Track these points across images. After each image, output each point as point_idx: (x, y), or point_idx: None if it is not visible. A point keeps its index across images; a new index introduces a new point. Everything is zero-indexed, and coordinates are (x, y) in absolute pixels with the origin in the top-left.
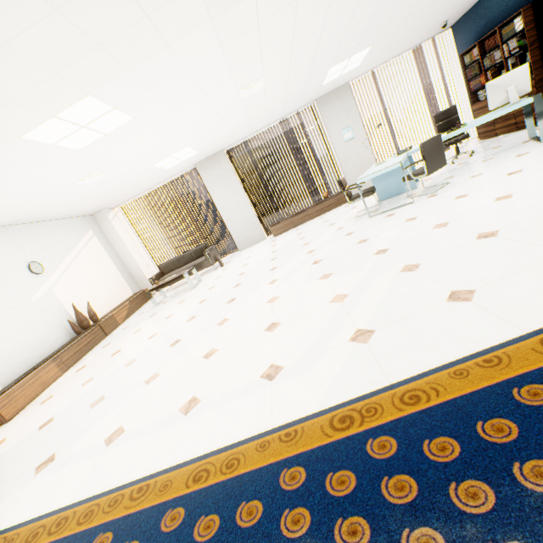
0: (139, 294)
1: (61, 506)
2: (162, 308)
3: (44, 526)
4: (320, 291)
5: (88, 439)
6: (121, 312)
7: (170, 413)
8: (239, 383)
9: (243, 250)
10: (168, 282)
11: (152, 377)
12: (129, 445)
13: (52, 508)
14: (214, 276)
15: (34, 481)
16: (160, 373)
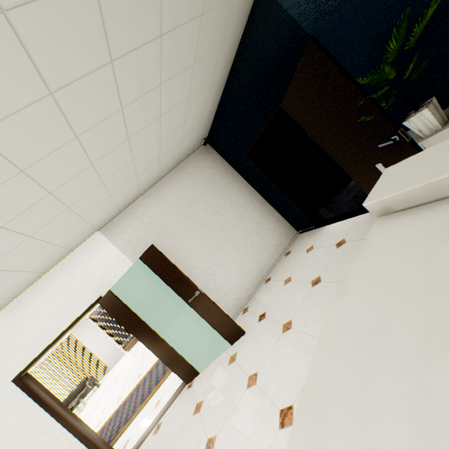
0: None
1: None
2: None
3: None
4: (122, 386)
5: None
6: None
7: None
8: None
9: (112, 368)
10: None
11: None
12: None
13: None
14: (93, 396)
15: None
16: None
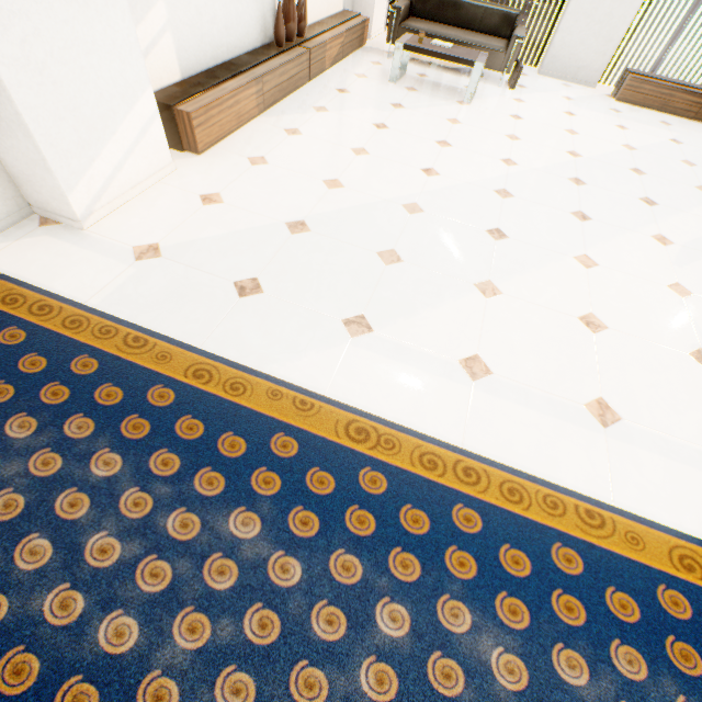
0: (359, 24)
1: (448, 441)
2: (411, 102)
3: (440, 458)
4: None
5: (421, 334)
6: (333, 46)
7: (569, 400)
8: (686, 439)
9: (545, 77)
10: (442, 55)
11: (486, 285)
12: (517, 409)
13: (431, 432)
14: (503, 103)
15: (357, 349)
16: (502, 291)
